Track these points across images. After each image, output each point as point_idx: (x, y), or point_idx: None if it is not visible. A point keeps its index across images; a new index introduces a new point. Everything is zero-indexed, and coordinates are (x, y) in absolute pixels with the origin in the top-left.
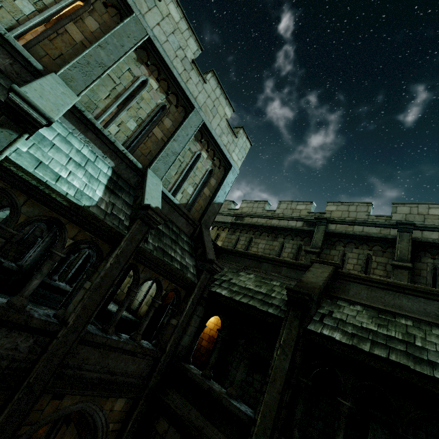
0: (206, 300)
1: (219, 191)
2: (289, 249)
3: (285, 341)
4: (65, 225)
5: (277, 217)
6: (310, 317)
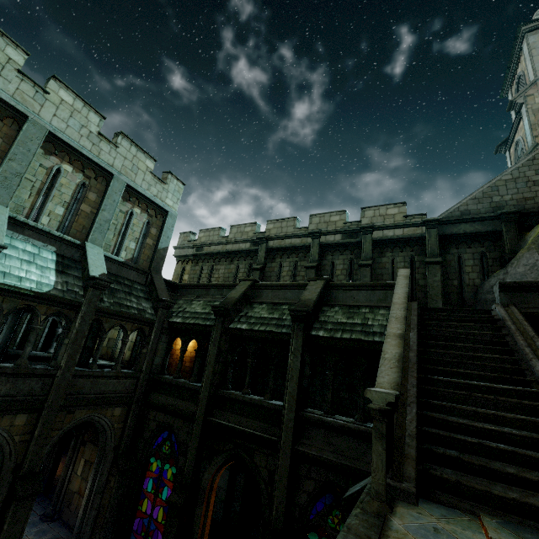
0: (167, 329)
1: (161, 238)
2: (243, 269)
3: (214, 339)
4: (36, 307)
5: (230, 242)
6: (230, 320)
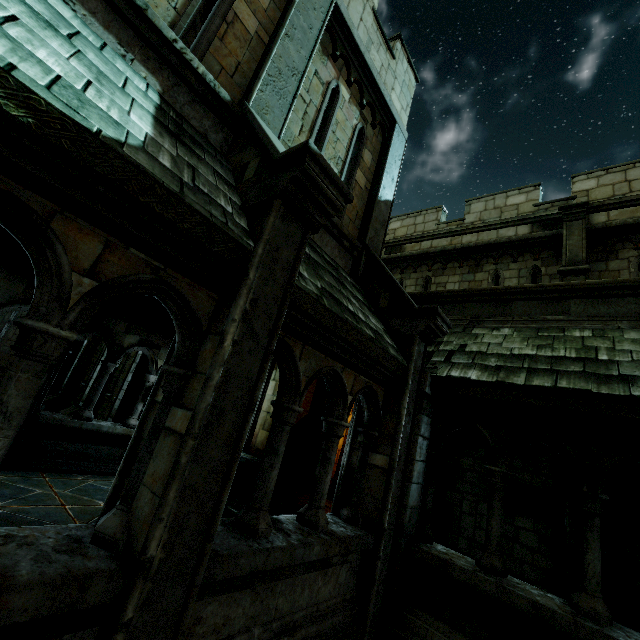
0: (429, 400)
1: (383, 174)
2: (512, 280)
3: None
4: (47, 222)
5: (472, 229)
6: None
